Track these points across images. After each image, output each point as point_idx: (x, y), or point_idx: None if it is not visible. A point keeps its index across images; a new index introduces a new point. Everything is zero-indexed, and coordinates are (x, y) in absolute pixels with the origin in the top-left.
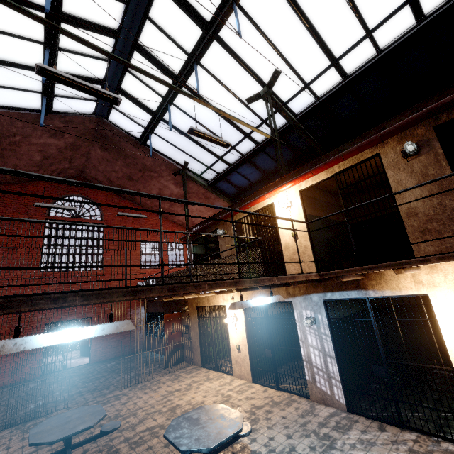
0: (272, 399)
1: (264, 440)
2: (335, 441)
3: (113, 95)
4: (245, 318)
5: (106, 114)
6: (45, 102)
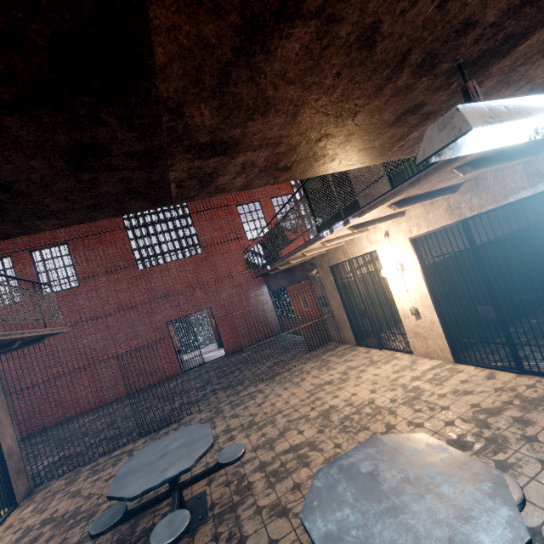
0: (516, 394)
1: None
2: None
3: None
4: (420, 262)
5: None
6: None
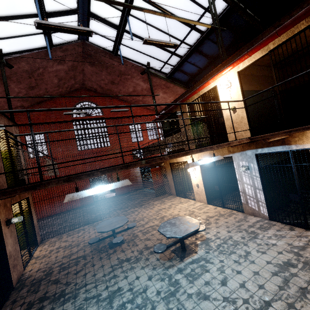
0: (219, 213)
1: (214, 233)
2: (258, 235)
3: (86, 29)
4: (200, 168)
5: (86, 37)
6: (47, 40)
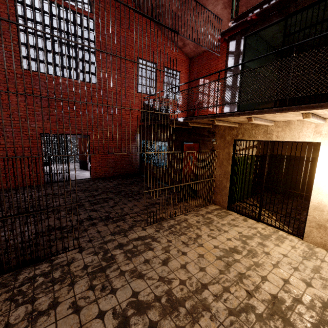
0: None
1: None
2: None
3: None
4: None
5: None
6: None
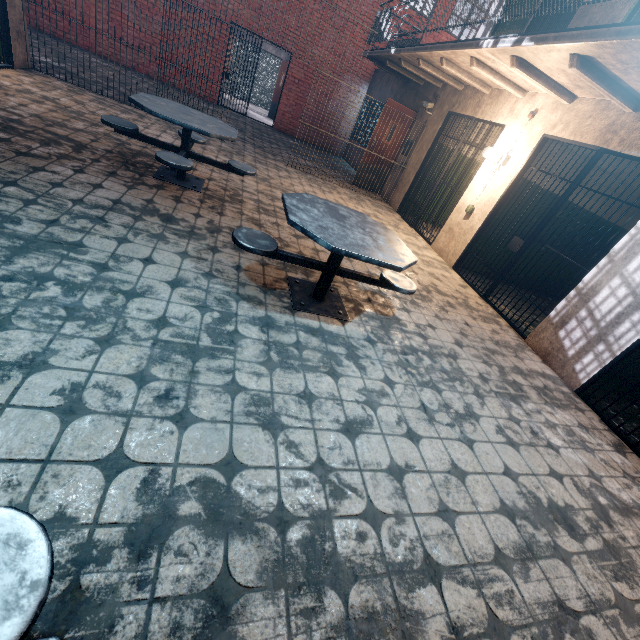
0: (465, 299)
1: (421, 321)
2: (526, 400)
3: None
4: (524, 168)
5: None
6: None
